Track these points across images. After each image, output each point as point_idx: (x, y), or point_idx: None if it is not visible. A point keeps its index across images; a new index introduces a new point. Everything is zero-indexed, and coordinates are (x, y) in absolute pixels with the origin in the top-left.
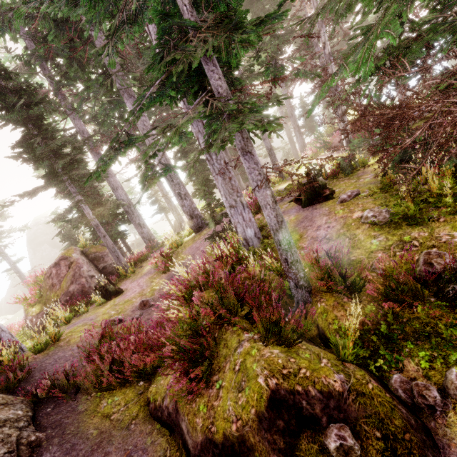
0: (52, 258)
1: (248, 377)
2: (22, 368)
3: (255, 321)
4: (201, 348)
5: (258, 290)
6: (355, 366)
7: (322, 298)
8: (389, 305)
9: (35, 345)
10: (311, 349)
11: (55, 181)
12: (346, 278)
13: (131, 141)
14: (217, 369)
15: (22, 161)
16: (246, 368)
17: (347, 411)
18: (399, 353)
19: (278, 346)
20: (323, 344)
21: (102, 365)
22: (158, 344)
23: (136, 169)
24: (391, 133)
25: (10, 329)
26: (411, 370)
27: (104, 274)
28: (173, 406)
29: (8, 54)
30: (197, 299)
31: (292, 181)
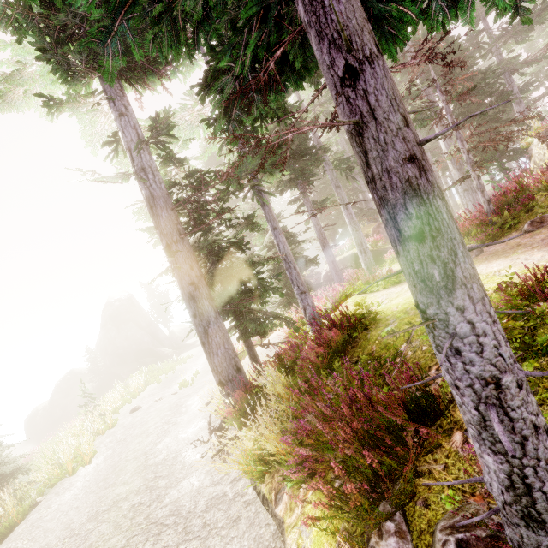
0: (137, 340)
1: None
2: None
3: None
4: None
5: None
6: None
7: None
8: None
9: None
10: None
11: None
12: None
13: None
14: None
15: None
16: None
17: None
18: None
19: None
20: None
21: None
22: None
23: None
24: None
25: None
26: None
27: None
28: None
29: None
30: None
31: None
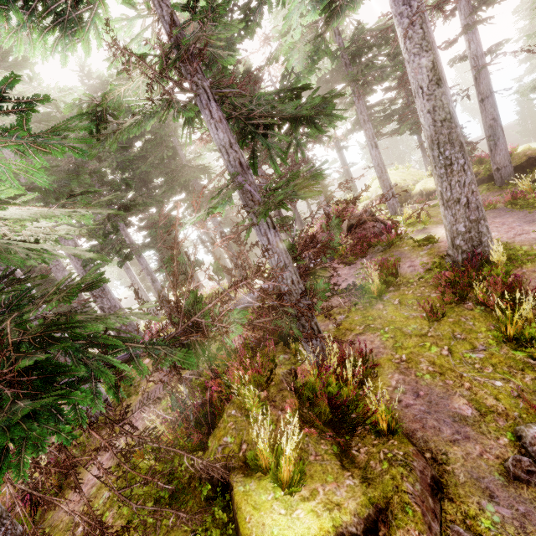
0: None
1: None
2: None
3: None
4: None
5: None
6: None
7: None
8: None
9: None
10: None
11: None
12: None
13: None
14: None
15: None
16: None
17: None
18: None
19: None
20: None
21: None
22: None
23: None
24: None
25: None
26: None
27: None
28: None
29: None
30: None
31: None
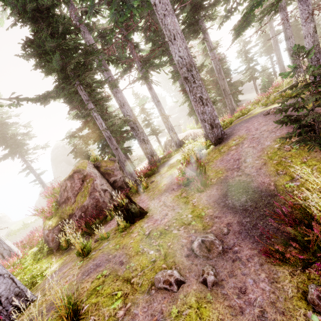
0: (68, 172)
1: None
2: None
3: None
4: None
5: None
6: None
7: None
8: None
9: None
10: None
11: (67, 86)
12: None
13: None
14: None
15: (34, 65)
16: None
17: None
18: None
19: None
20: None
21: None
22: None
23: None
24: None
25: (32, 236)
26: None
27: (115, 188)
28: None
29: None
30: None
31: None
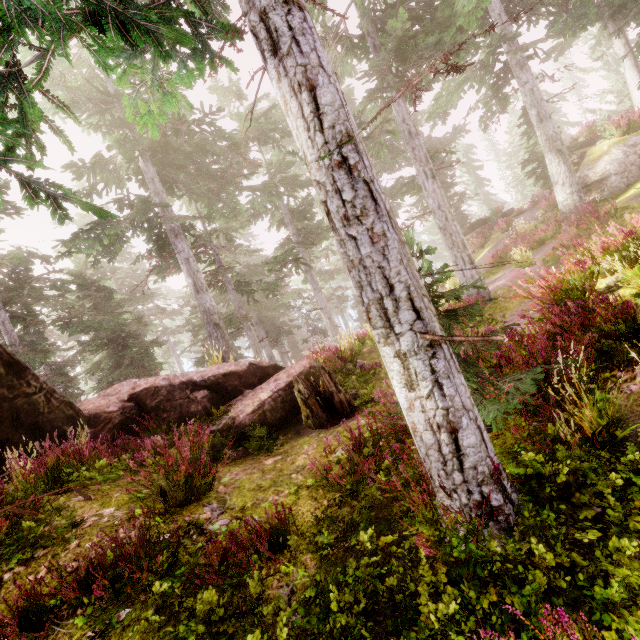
0: None
1: None
2: None
3: None
4: None
5: None
6: None
7: None
8: None
9: None
10: None
11: None
12: None
13: None
14: None
15: None
16: None
17: None
18: None
19: None
20: None
21: None
22: None
23: None
24: None
25: None
26: None
27: None
28: None
29: None
30: None
31: None
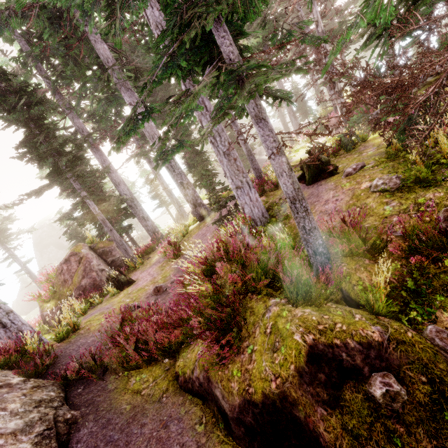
0: (59, 259)
1: (282, 337)
2: (48, 355)
3: (279, 288)
4: (228, 317)
5: (275, 262)
6: (389, 319)
7: (342, 263)
8: (417, 260)
9: (57, 334)
10: (341, 307)
11: (60, 179)
12: (366, 241)
13: (147, 112)
14: (247, 335)
15: (26, 161)
16: (279, 329)
17: (389, 360)
18: (430, 306)
19: (308, 307)
20: (348, 306)
21: (127, 345)
22: (184, 316)
23: (150, 146)
24: (403, 92)
25: None
26: (445, 320)
27: (113, 267)
28: (204, 376)
29: (3, 58)
30: (220, 269)
31: (311, 141)
